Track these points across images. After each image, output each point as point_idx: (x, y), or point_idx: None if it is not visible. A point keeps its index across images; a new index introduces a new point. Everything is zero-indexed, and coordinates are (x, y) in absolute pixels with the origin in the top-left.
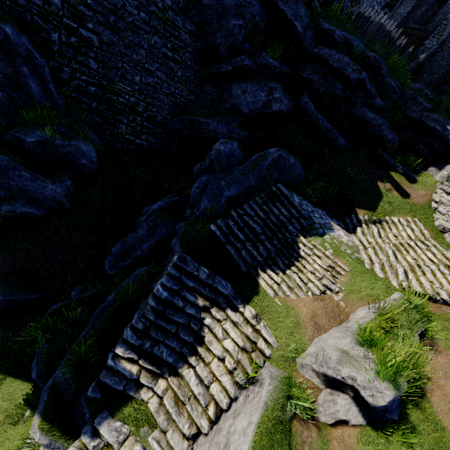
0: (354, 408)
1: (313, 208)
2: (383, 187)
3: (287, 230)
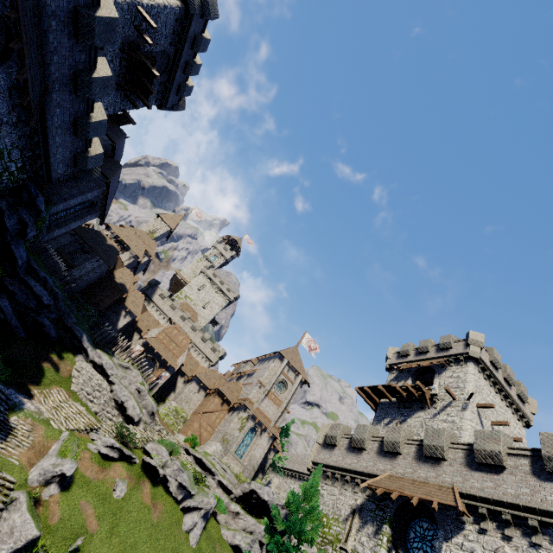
0: (57, 487)
1: (8, 390)
2: (45, 368)
3: (0, 411)
